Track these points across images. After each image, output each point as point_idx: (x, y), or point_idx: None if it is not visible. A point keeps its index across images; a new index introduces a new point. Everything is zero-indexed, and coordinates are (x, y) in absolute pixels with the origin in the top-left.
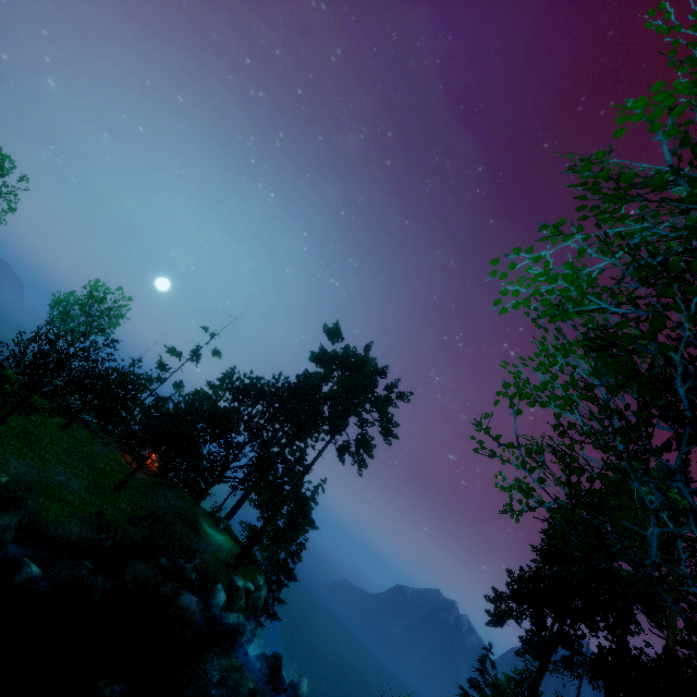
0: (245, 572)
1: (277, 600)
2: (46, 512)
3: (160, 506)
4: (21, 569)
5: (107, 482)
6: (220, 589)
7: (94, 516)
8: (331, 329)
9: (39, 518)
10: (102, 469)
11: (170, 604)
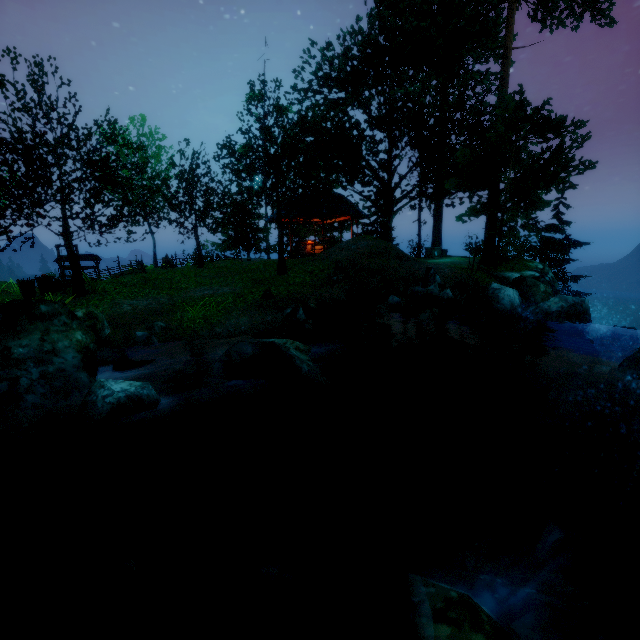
0: (508, 267)
1: (567, 280)
2: (187, 323)
3: (342, 259)
4: (91, 399)
5: (267, 275)
6: (500, 288)
7: (261, 300)
8: None
9: (181, 332)
10: (255, 269)
11: (445, 335)
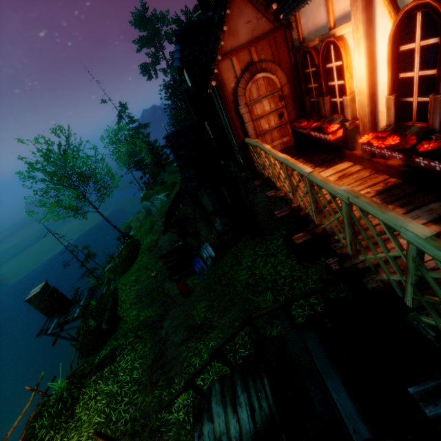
0: None
1: None
2: None
3: None
4: None
5: None
6: None
7: None
8: (138, 17)
9: None
10: None
11: None
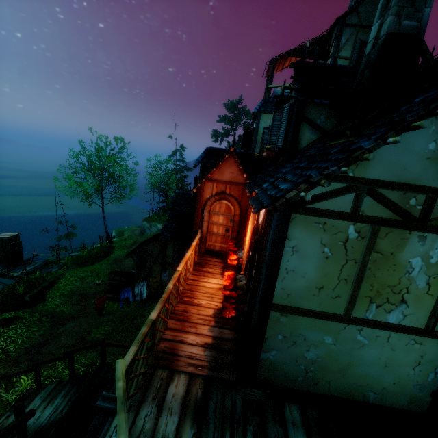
0: None
1: None
2: None
3: None
4: None
5: None
6: None
7: None
8: (231, 104)
9: None
10: None
11: None
